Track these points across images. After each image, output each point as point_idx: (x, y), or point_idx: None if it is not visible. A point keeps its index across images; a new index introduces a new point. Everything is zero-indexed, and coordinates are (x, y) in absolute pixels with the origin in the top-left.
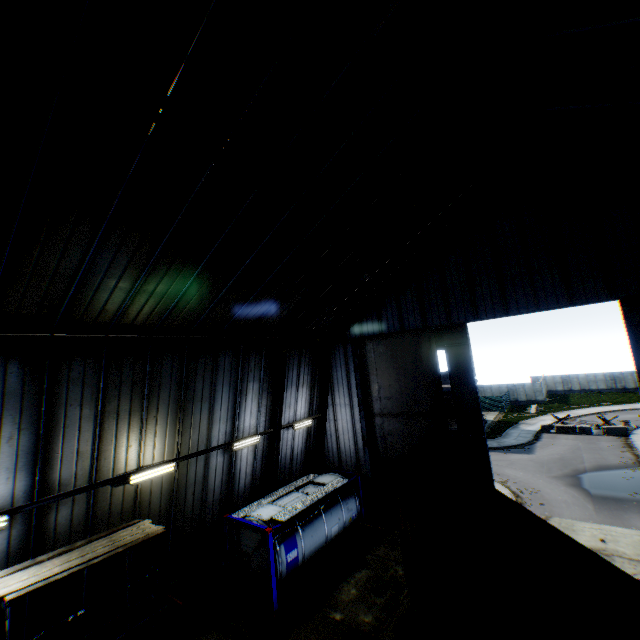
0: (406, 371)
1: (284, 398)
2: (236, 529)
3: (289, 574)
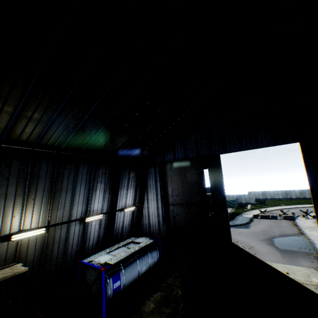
0: (187, 180)
1: (119, 194)
2: (84, 269)
3: (114, 296)
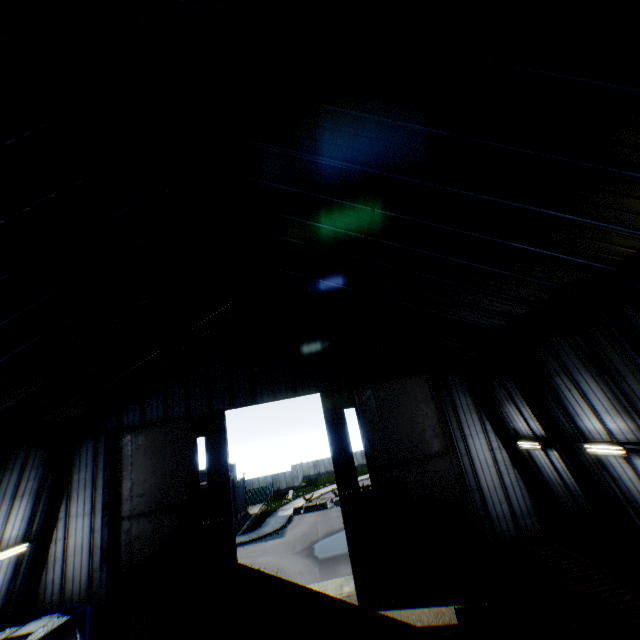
0: (165, 461)
1: None
2: None
3: None
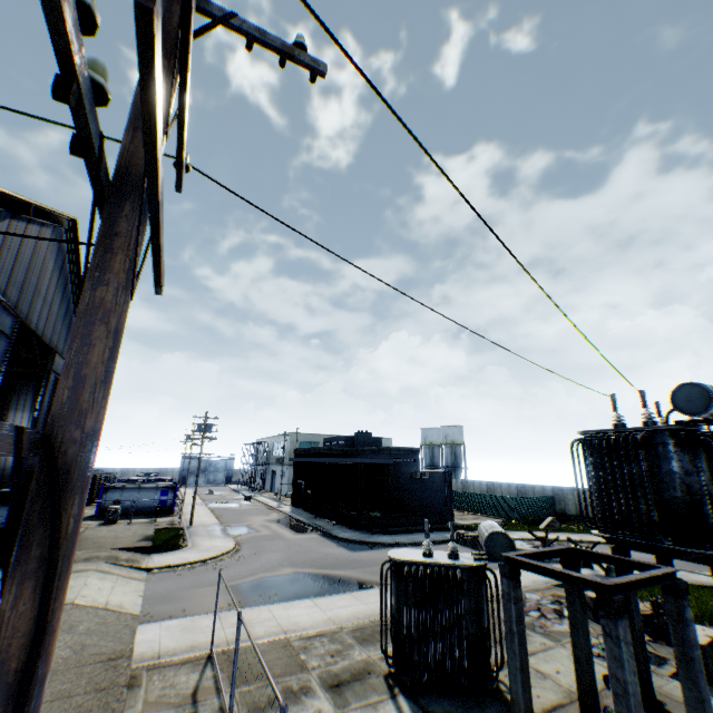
0: None
1: (14, 417)
2: None
3: None
